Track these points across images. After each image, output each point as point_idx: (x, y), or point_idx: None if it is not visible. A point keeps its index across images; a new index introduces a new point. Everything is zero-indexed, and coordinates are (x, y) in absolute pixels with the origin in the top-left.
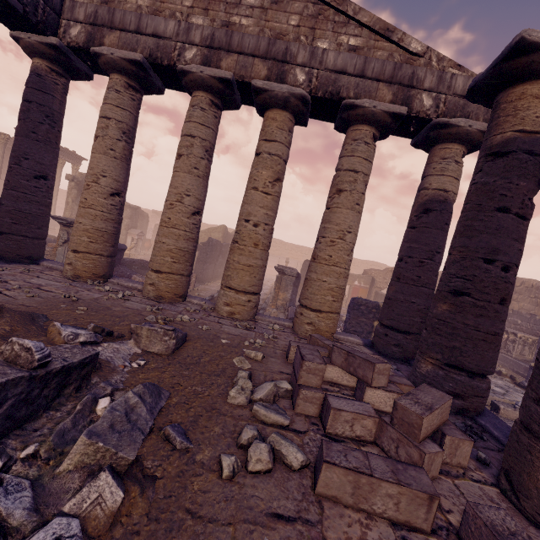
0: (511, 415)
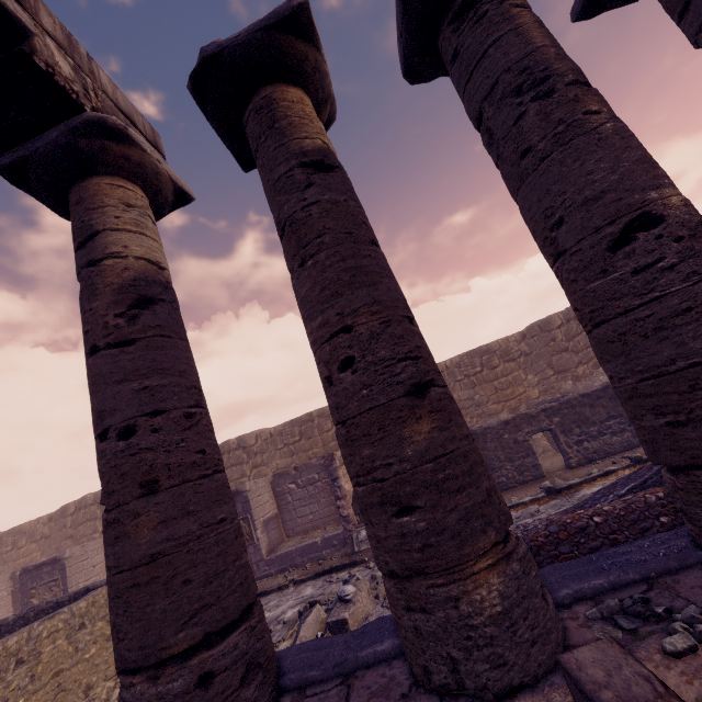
0: (359, 614)
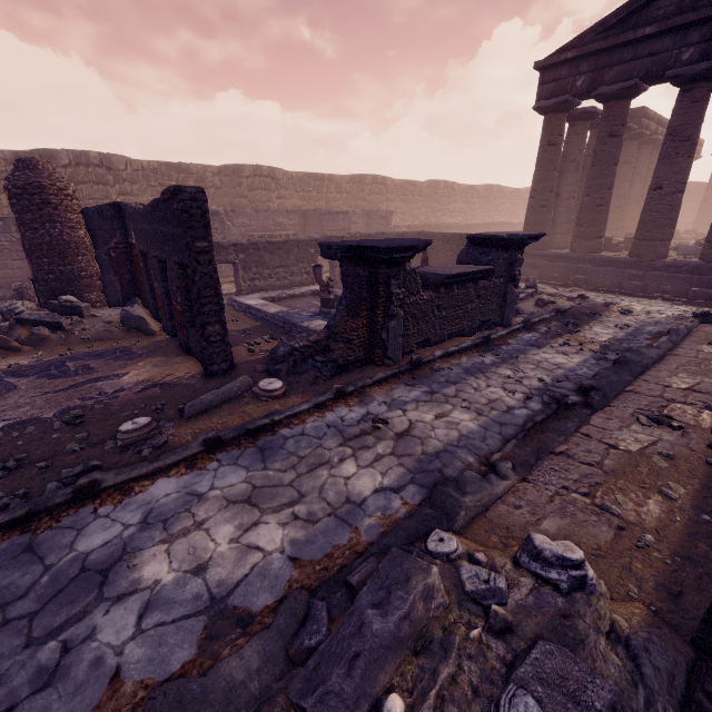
0: None
